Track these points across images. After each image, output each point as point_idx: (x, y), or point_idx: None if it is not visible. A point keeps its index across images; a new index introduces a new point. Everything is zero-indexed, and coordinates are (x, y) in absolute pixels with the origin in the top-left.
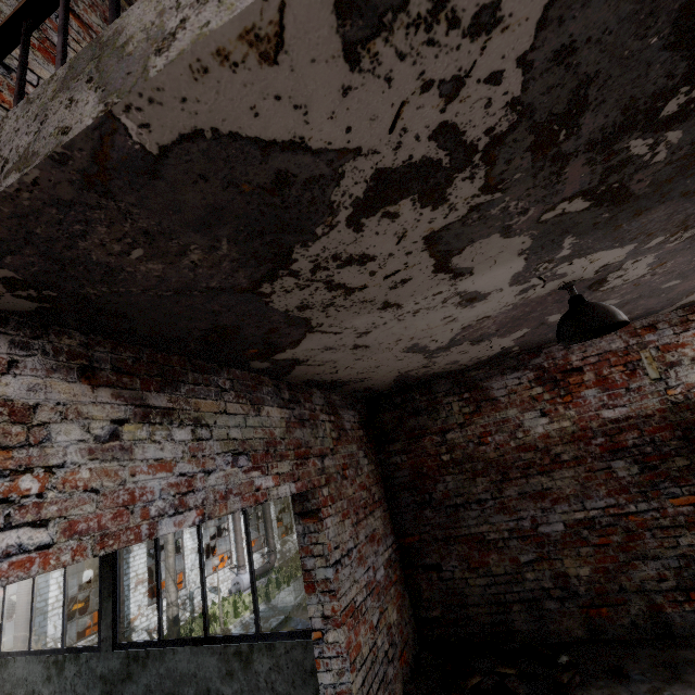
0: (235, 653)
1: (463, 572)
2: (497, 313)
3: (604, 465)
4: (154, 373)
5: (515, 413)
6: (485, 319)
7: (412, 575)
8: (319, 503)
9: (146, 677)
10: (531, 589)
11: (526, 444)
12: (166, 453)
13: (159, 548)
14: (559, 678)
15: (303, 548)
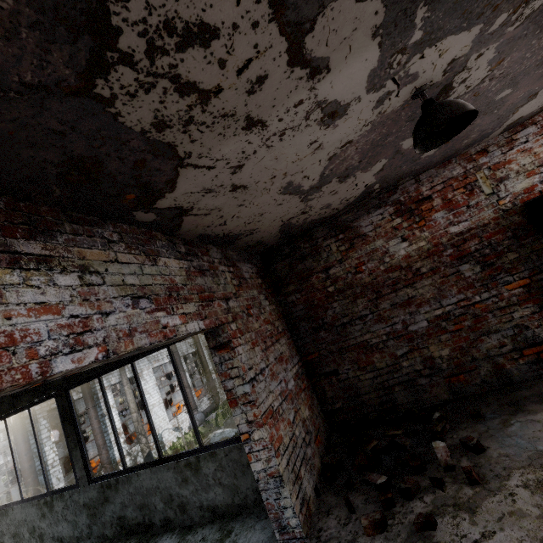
0: (185, 465)
1: (355, 372)
2: (358, 136)
3: (454, 270)
4: (18, 221)
5: (381, 243)
6: (348, 146)
7: (316, 382)
8: (229, 336)
9: (119, 497)
10: (407, 373)
11: (392, 266)
12: (49, 297)
13: (108, 402)
14: (435, 428)
15: (222, 374)
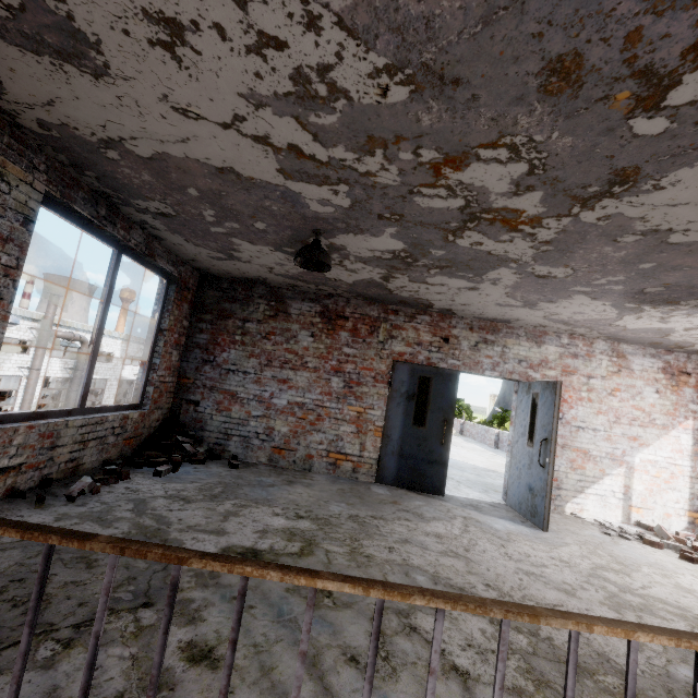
0: None
1: None
2: None
3: None
4: None
5: None
6: None
7: None
8: None
9: None
10: None
11: None
12: None
13: None
14: None
15: None
